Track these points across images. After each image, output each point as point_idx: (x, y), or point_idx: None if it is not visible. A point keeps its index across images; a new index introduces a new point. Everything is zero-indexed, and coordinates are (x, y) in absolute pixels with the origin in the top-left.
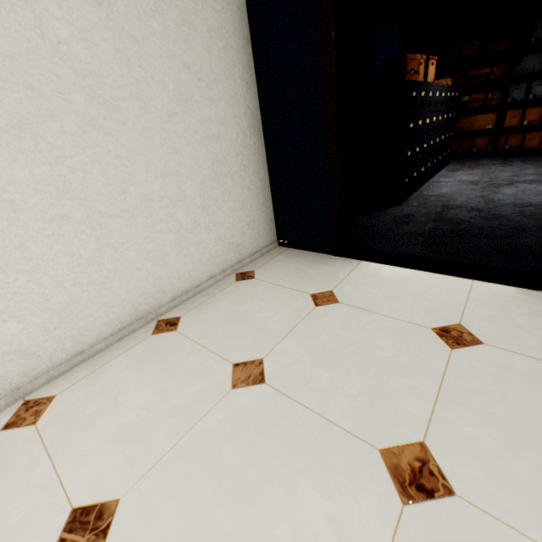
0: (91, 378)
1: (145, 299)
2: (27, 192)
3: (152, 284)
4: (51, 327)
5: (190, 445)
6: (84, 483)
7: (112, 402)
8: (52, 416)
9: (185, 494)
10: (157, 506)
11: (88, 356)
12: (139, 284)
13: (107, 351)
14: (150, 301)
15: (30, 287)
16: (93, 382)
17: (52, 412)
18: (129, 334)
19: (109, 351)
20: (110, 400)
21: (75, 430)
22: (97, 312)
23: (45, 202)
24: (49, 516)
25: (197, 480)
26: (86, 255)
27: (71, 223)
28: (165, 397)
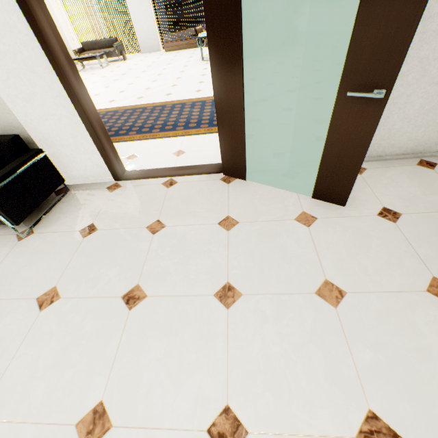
0: (382, 169)
1: (425, 144)
2: (435, 66)
3: (436, 137)
4: (382, 138)
5: (435, 216)
6: (386, 202)
7: (394, 184)
8: (367, 175)
9: (431, 227)
10: (418, 223)
11: (380, 159)
12: (430, 134)
13: (389, 161)
14: (426, 146)
15: (393, 117)
16: (383, 172)
17: (366, 174)
18: (402, 159)
19: (390, 162)
20: (393, 182)
21: (379, 185)
22: (402, 140)
23: (437, 73)
24: (374, 204)
25: (437, 227)
26: (426, 108)
27: (436, 88)
28: (423, 195)
